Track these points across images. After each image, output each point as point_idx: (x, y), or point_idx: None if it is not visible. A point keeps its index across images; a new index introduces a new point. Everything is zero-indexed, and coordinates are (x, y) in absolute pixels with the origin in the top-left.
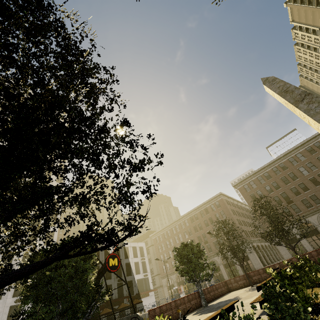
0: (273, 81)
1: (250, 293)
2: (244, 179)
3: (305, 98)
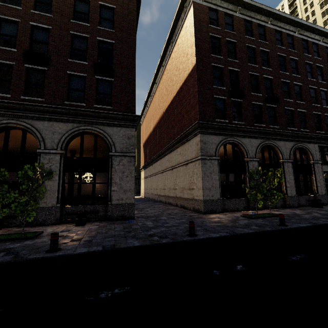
0: None
1: None
2: None
3: None
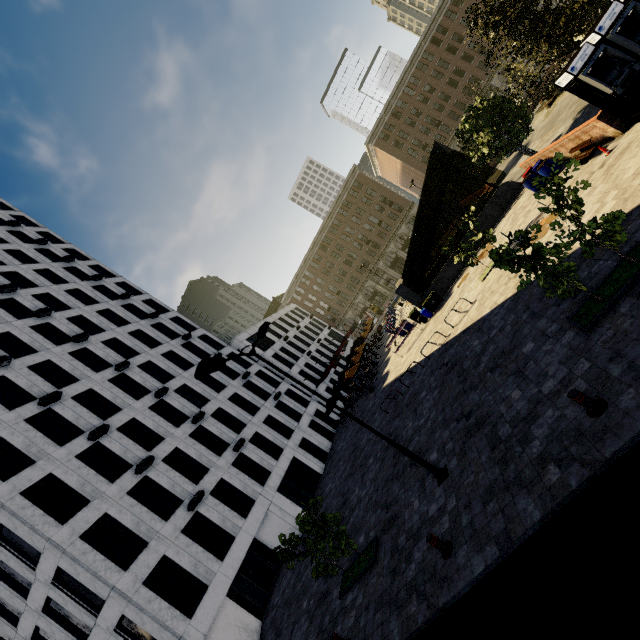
0: None
1: None
2: (377, 126)
3: None
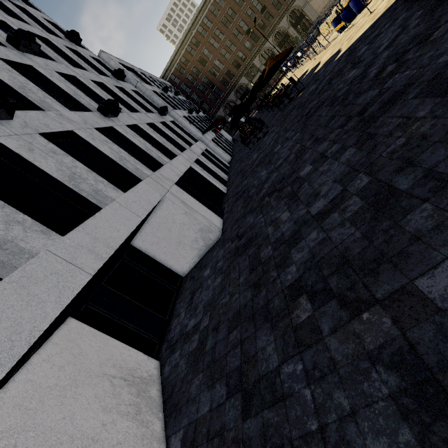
0: None
1: None
2: None
3: None
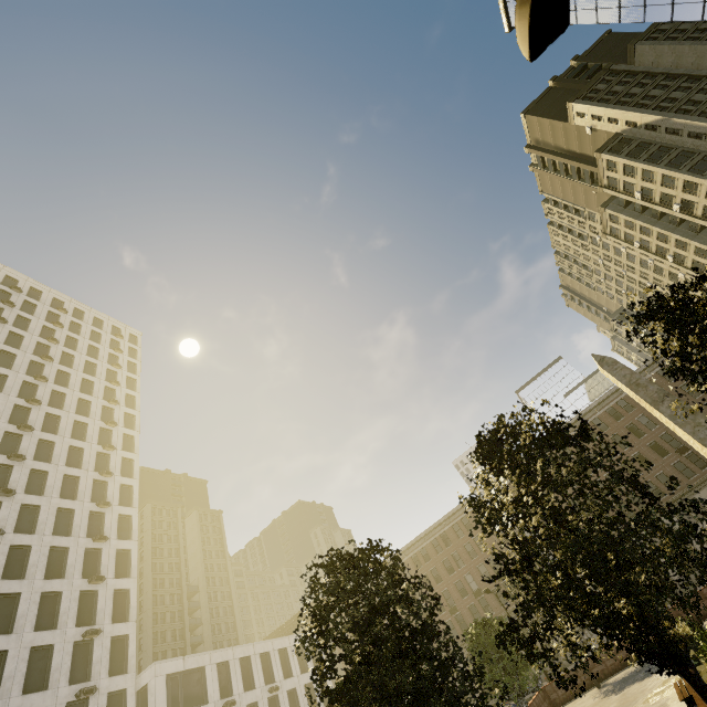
0: (613, 365)
1: (619, 698)
2: None
3: (665, 399)
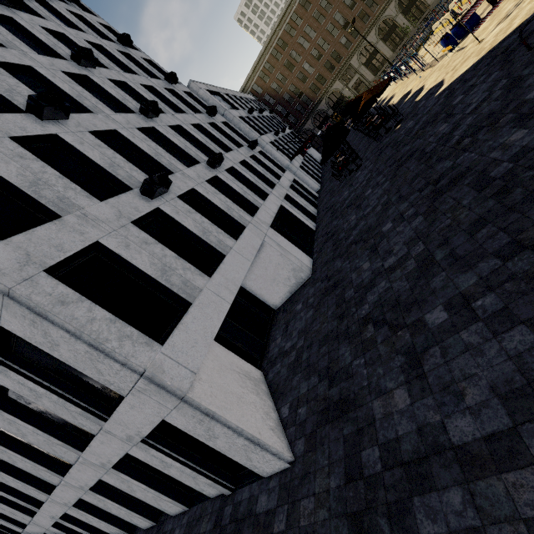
0: None
1: None
2: None
3: None
